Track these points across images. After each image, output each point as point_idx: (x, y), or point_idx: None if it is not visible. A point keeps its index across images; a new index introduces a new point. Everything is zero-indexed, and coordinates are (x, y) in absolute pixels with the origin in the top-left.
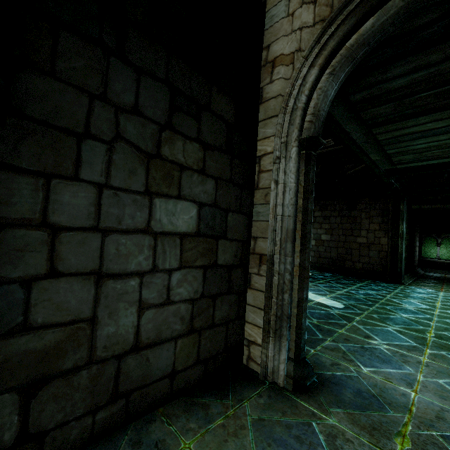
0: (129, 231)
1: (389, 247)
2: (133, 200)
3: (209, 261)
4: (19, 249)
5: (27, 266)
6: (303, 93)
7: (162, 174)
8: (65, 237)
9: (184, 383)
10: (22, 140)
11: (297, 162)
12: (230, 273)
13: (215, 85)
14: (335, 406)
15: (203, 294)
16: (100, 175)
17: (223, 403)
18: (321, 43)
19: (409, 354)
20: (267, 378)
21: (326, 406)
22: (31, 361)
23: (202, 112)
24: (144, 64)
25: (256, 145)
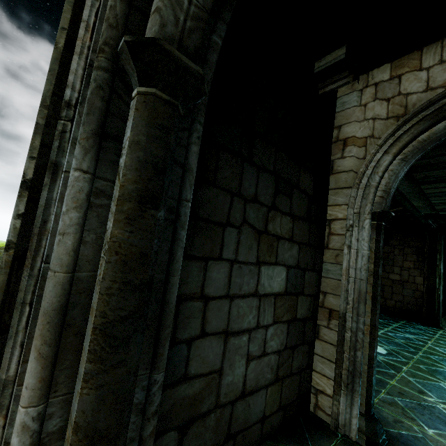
0: (245, 296)
1: (425, 288)
2: (249, 270)
3: (291, 316)
4: (188, 316)
5: (191, 329)
6: (377, 174)
7: (267, 246)
8: (211, 304)
9: (270, 428)
10: (196, 235)
11: (370, 232)
12: (304, 326)
13: (302, 166)
14: None
15: (286, 345)
16: (233, 253)
17: None
18: (396, 136)
19: None
20: (338, 430)
21: None
22: (186, 404)
23: (293, 190)
24: (261, 162)
25: (327, 209)
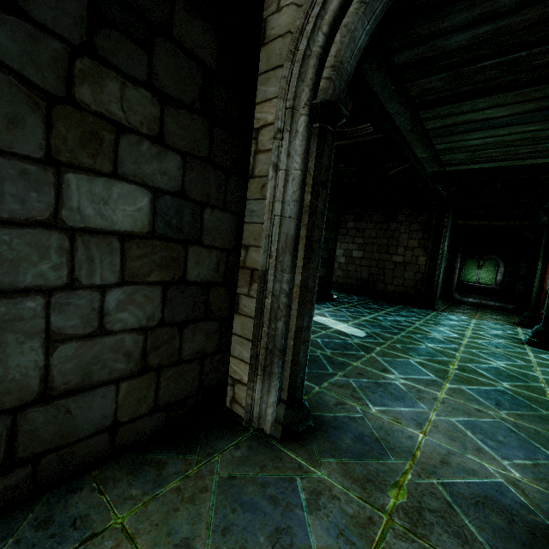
0: (17, 223)
1: (427, 268)
2: (20, 171)
3: (173, 276)
4: None
5: None
6: (320, 30)
7: (80, 134)
8: None
9: (134, 437)
10: None
11: (306, 140)
12: (207, 294)
13: None
14: (328, 455)
15: (163, 321)
16: None
17: (186, 459)
18: None
19: (426, 389)
20: (252, 424)
21: (318, 456)
22: None
23: (156, 37)
24: None
25: (254, 111)
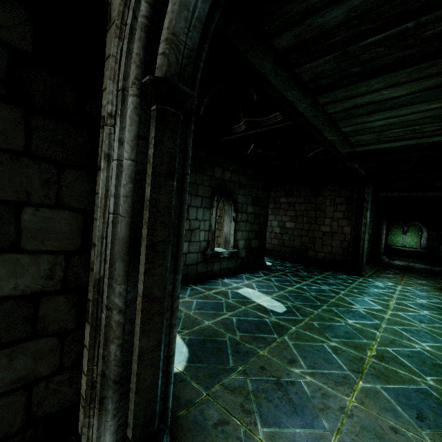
0: None
1: (352, 237)
2: None
3: None
4: None
5: None
6: None
7: None
8: None
9: None
10: None
11: (137, 124)
12: (35, 306)
13: None
14: None
15: None
16: None
17: None
18: None
19: (334, 391)
20: None
21: None
22: None
23: None
24: None
25: (101, 98)
